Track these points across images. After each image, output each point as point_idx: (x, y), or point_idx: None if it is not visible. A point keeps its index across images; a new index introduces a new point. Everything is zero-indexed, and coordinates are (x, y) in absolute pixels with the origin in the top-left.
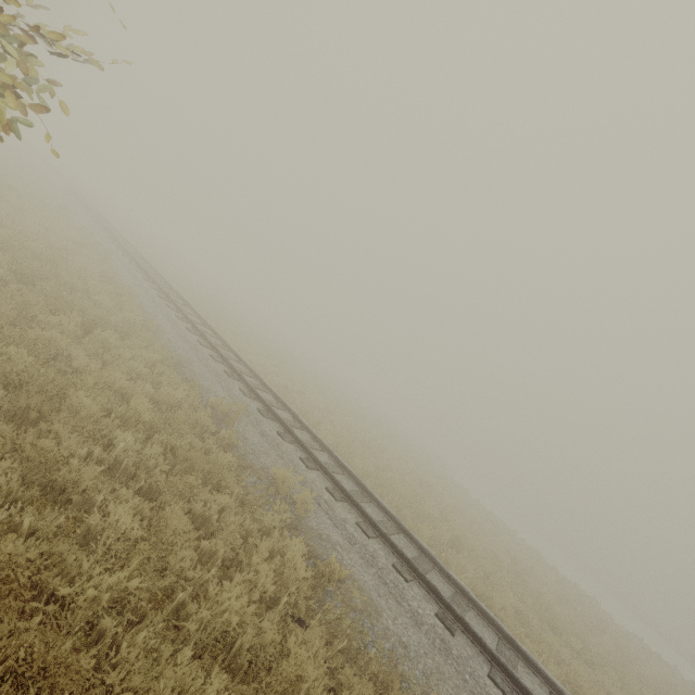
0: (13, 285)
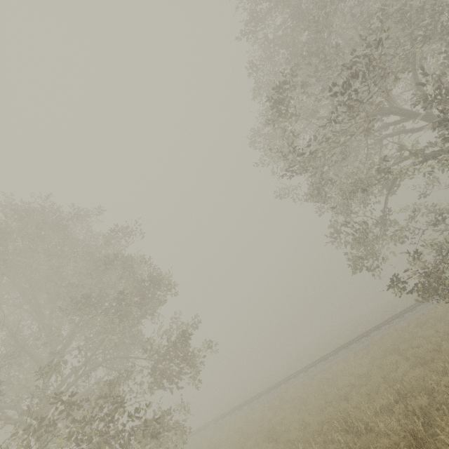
0: (433, 321)
